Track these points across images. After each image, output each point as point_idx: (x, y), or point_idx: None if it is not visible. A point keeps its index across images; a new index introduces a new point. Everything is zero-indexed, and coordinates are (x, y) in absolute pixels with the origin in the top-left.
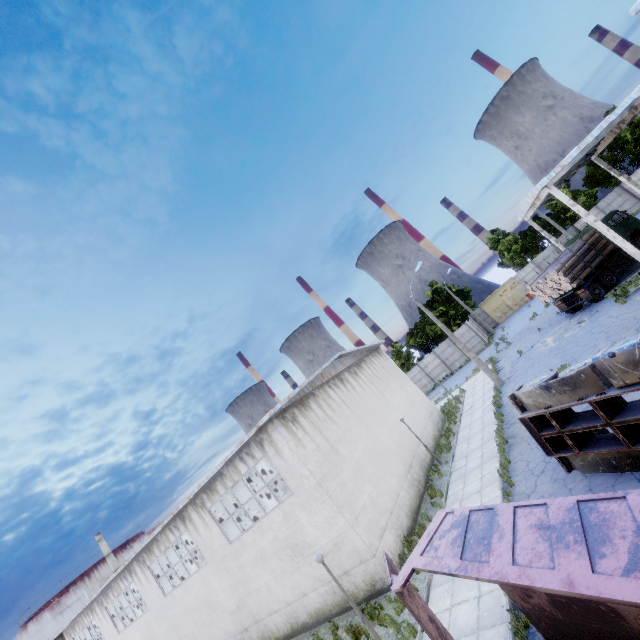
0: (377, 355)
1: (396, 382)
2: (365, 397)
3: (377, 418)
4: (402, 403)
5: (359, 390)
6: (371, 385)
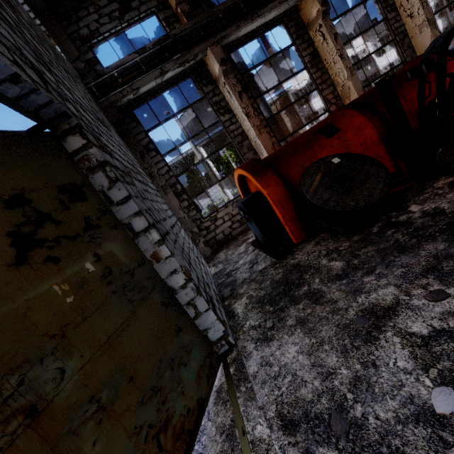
0: None
1: None
2: None
3: None
4: None
5: None
6: None
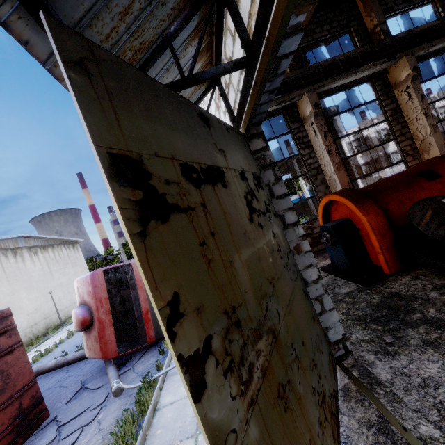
0: (70, 247)
1: (73, 269)
2: (31, 270)
3: (30, 286)
4: (66, 283)
5: (29, 264)
6: (45, 264)
